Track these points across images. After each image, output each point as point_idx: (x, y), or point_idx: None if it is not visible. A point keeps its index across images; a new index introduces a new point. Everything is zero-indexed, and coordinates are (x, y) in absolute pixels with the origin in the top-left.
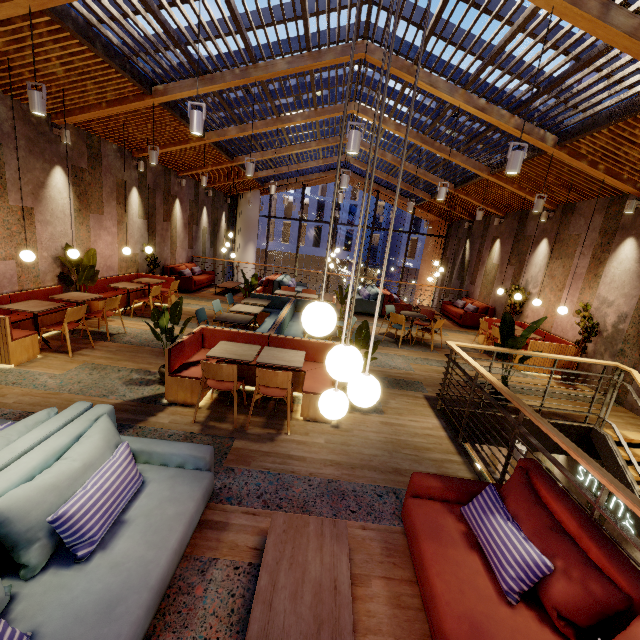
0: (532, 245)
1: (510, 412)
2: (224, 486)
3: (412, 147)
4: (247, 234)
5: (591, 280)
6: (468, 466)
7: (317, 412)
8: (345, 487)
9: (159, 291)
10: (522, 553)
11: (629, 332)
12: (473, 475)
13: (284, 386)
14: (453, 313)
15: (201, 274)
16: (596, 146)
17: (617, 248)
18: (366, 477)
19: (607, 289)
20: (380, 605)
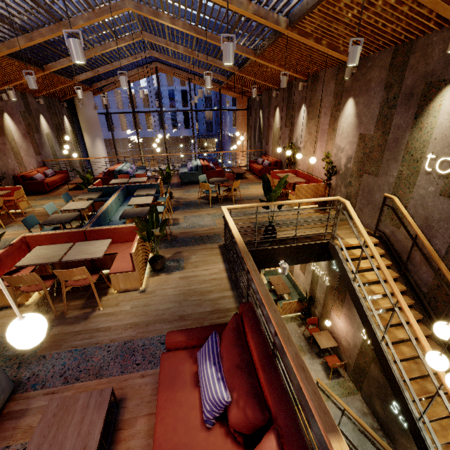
0: (297, 110)
1: (277, 244)
2: (33, 375)
3: (193, 38)
4: (92, 132)
5: (331, 133)
6: (236, 298)
7: (126, 285)
8: (137, 344)
9: (2, 203)
10: (213, 393)
11: (353, 169)
12: (237, 304)
13: (85, 277)
14: (255, 169)
15: (55, 175)
16: (315, 25)
17: (344, 107)
18: (156, 330)
19: (340, 139)
20: (139, 440)
